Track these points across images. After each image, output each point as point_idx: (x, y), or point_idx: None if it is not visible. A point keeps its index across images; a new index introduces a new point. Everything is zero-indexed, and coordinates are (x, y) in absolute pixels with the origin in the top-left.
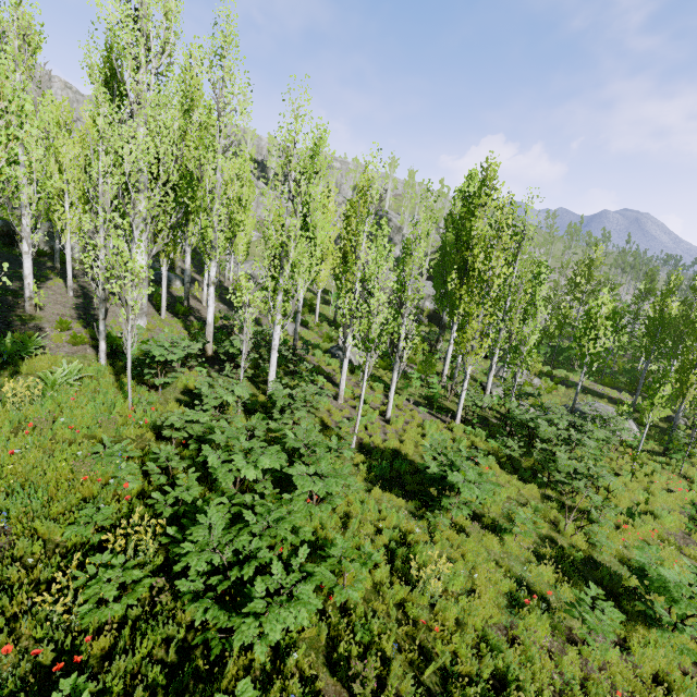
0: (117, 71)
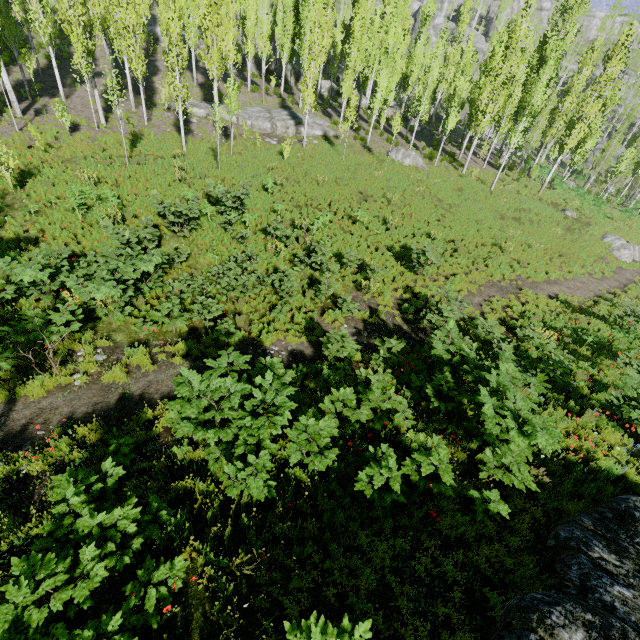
0: (542, 63)
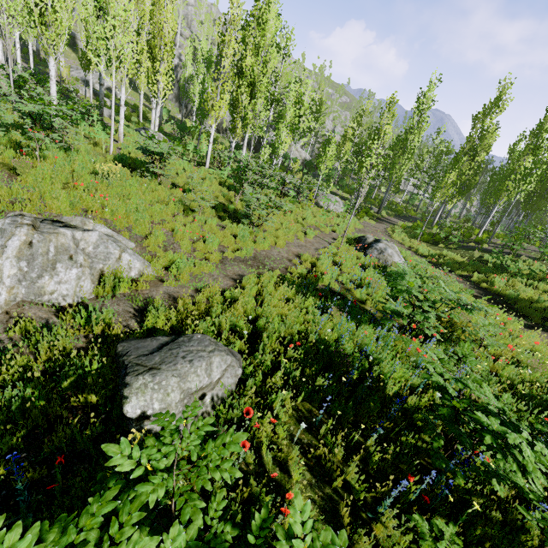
0: None
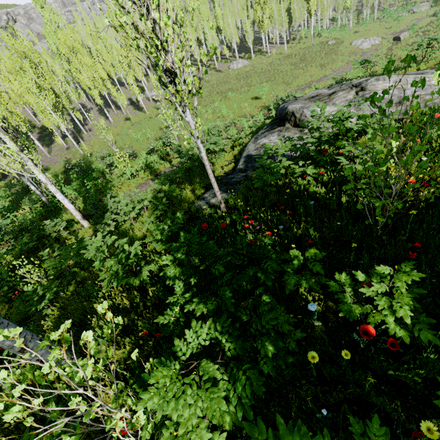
0: None
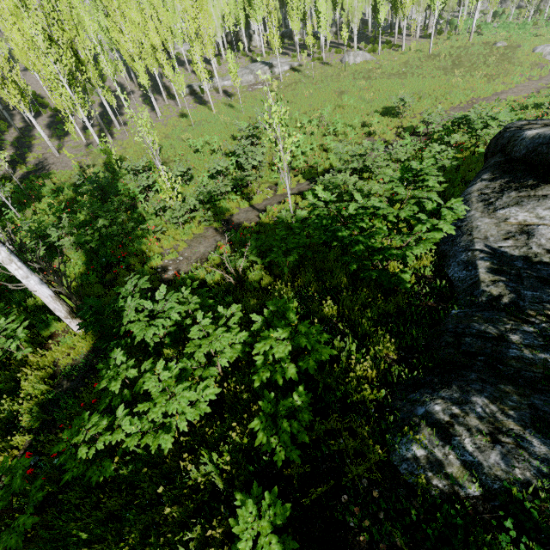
0: None
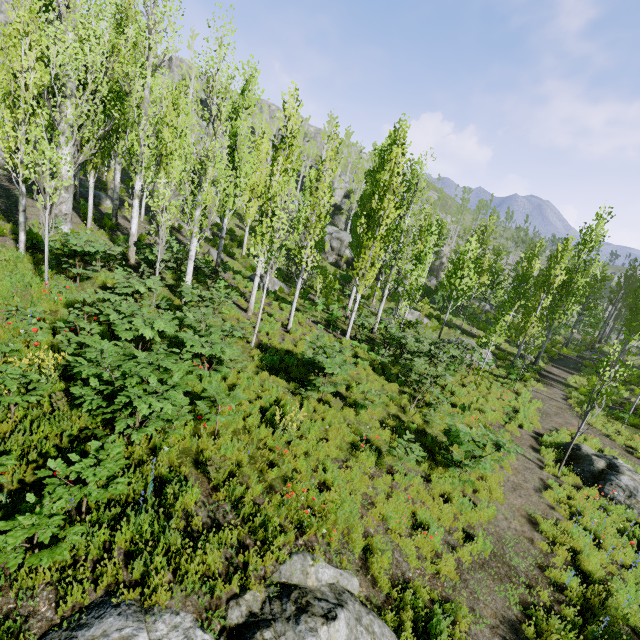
0: None
